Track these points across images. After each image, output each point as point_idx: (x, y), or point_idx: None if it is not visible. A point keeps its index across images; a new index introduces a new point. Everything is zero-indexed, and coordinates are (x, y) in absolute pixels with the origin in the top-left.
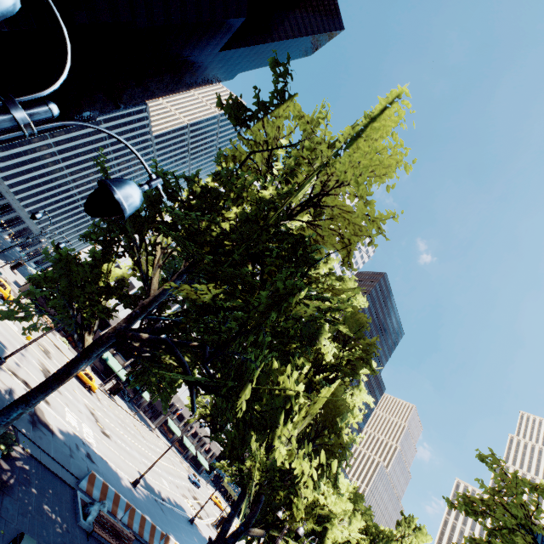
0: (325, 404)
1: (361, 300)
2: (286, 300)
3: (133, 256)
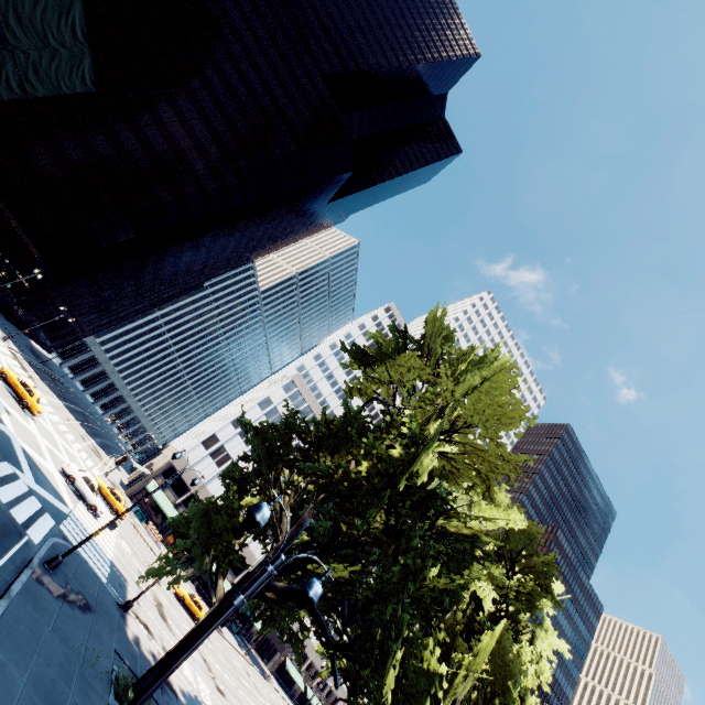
0: (493, 659)
1: (518, 516)
2: (421, 571)
3: (267, 497)
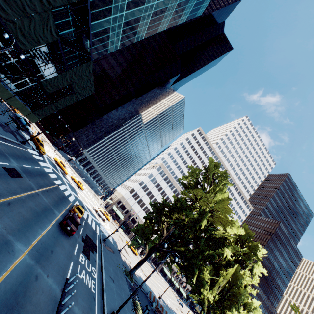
0: (232, 274)
1: (241, 231)
2: (202, 252)
3: (159, 225)
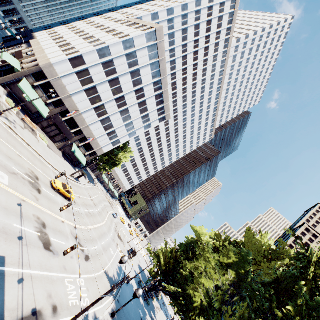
0: None
1: None
2: None
3: None
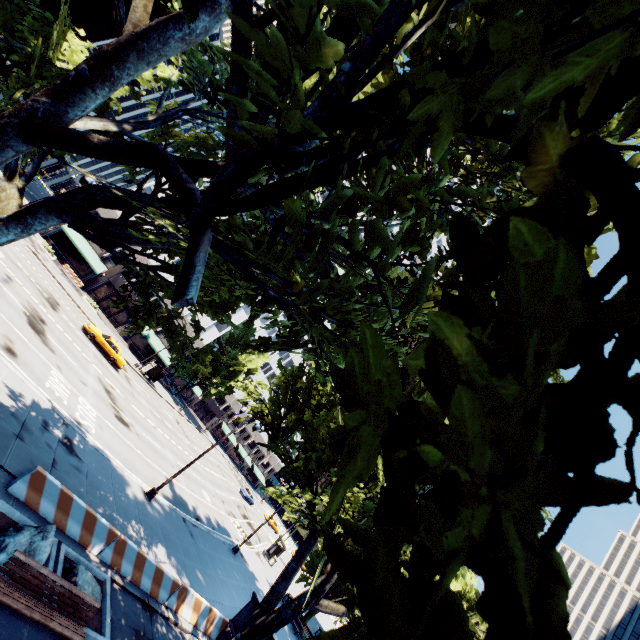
0: None
1: None
2: None
3: None
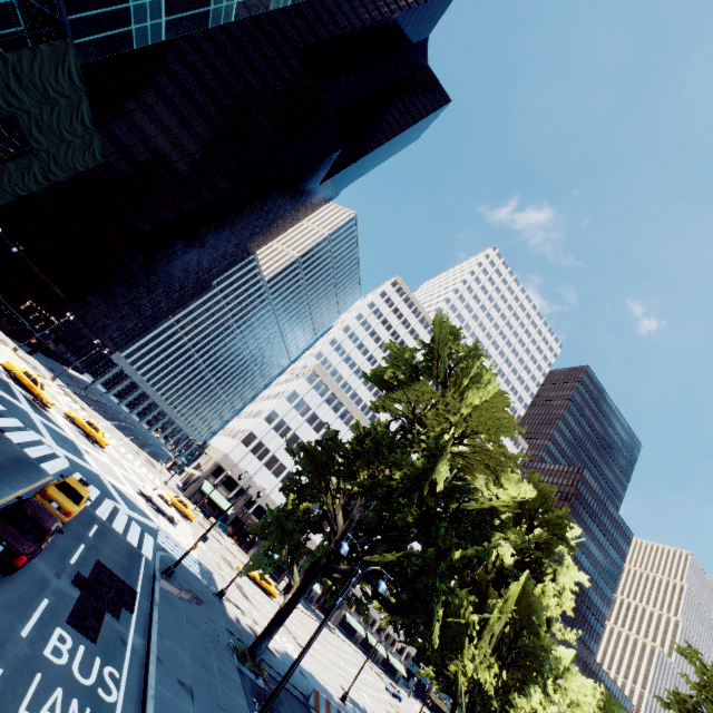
0: (519, 599)
1: (529, 487)
2: (449, 553)
3: (322, 503)
